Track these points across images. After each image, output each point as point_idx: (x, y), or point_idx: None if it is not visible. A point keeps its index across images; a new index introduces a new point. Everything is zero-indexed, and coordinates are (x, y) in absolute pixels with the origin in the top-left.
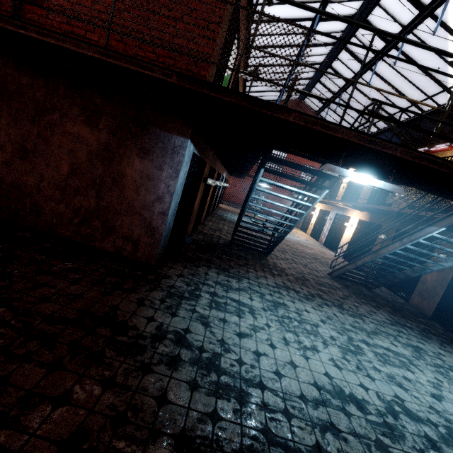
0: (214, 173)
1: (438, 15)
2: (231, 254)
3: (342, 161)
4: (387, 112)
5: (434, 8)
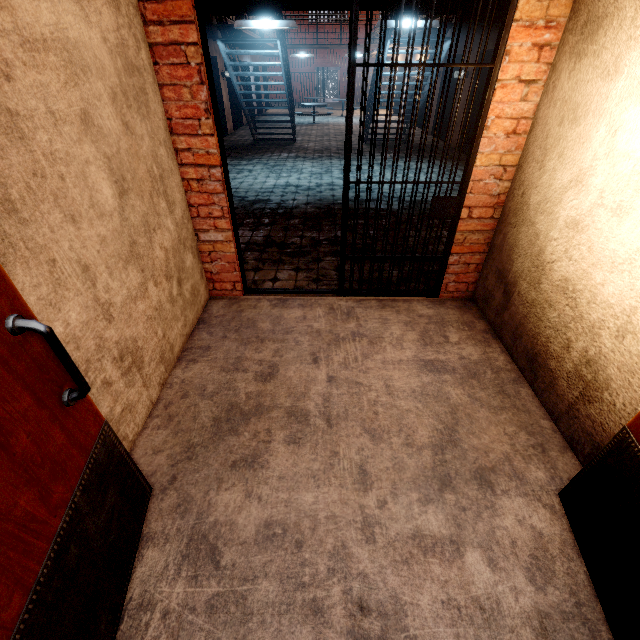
0: (215, 62)
1: None
2: (252, 149)
3: (246, 14)
4: None
5: None
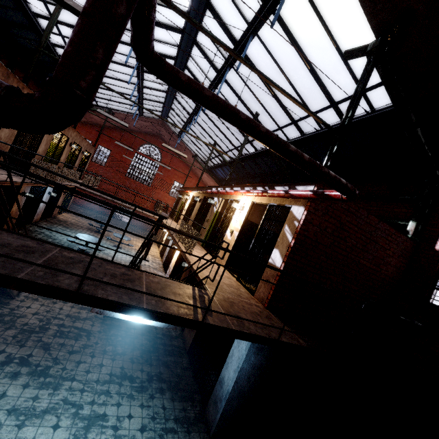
0: None
1: (229, 81)
2: None
3: None
4: (223, 150)
5: (223, 74)
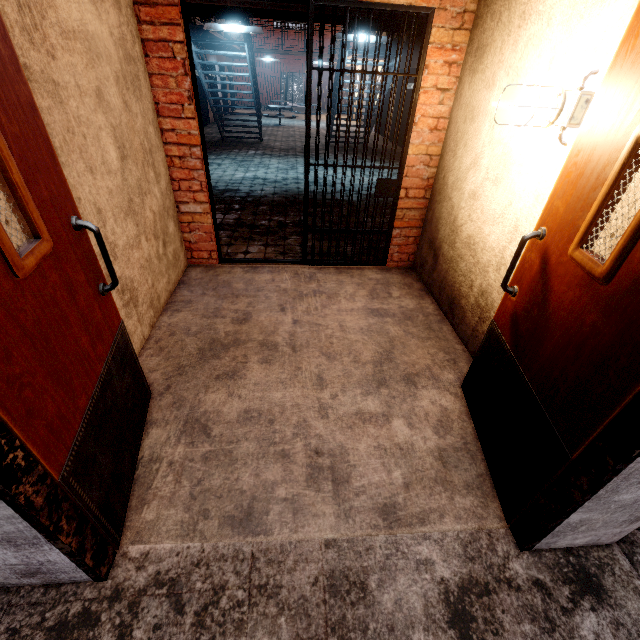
0: None
1: None
2: (220, 145)
3: (215, 18)
4: None
5: None
